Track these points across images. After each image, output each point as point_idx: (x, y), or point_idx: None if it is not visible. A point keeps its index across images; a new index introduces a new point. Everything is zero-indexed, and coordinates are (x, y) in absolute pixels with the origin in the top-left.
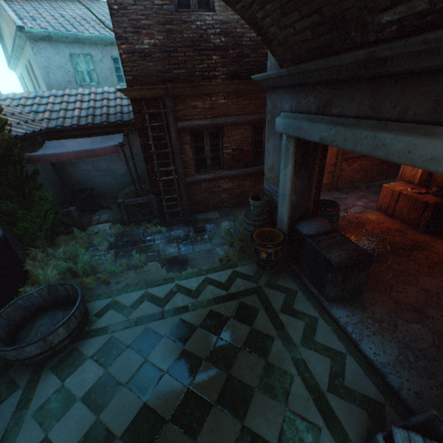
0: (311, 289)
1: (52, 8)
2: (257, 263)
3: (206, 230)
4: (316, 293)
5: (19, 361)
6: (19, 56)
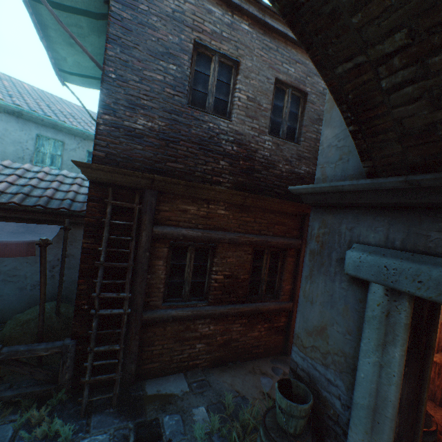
0: None
1: (41, 99)
2: None
3: (163, 437)
4: None
5: None
6: None
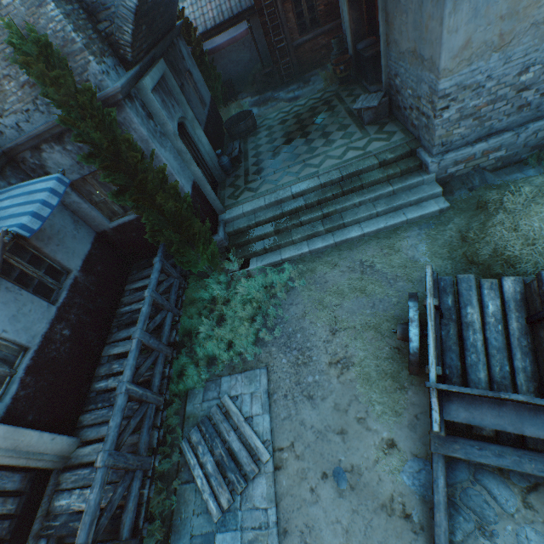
0: (364, 85)
1: None
2: (338, 84)
3: (311, 81)
4: (366, 85)
5: (238, 135)
6: None
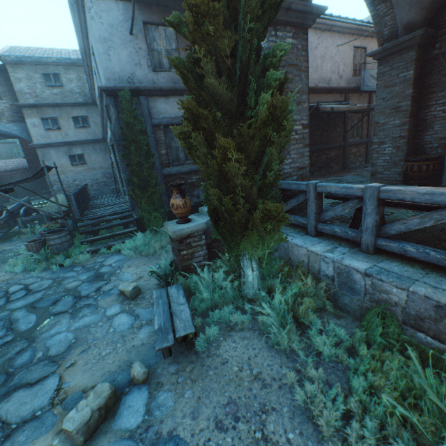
0: None
1: None
2: None
3: None
4: None
5: None
6: None
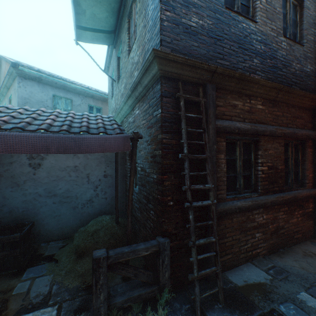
0: None
1: None
2: None
3: None
4: None
5: None
6: (2, 98)
